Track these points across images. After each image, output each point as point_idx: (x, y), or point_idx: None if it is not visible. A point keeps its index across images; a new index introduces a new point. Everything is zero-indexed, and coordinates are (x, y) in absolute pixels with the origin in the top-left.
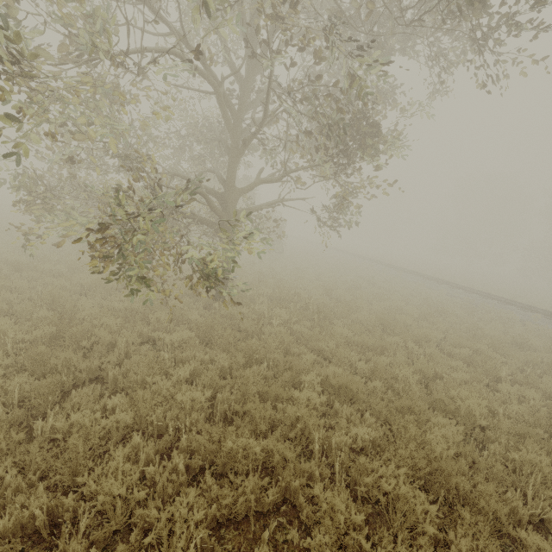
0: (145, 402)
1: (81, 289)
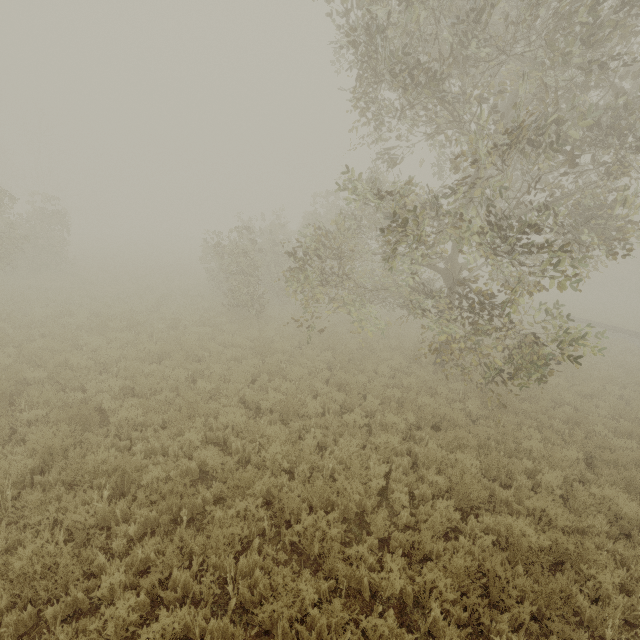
0: (564, 461)
1: (328, 367)
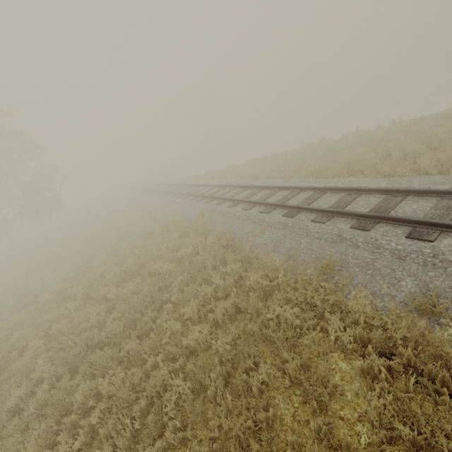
0: None
1: None
